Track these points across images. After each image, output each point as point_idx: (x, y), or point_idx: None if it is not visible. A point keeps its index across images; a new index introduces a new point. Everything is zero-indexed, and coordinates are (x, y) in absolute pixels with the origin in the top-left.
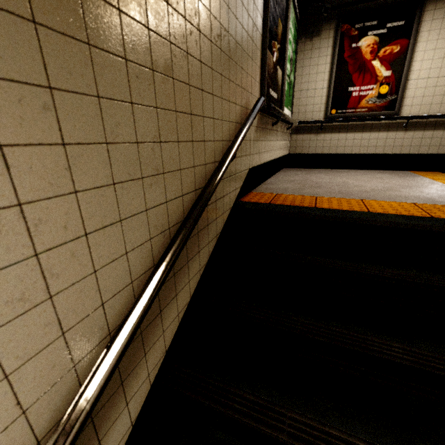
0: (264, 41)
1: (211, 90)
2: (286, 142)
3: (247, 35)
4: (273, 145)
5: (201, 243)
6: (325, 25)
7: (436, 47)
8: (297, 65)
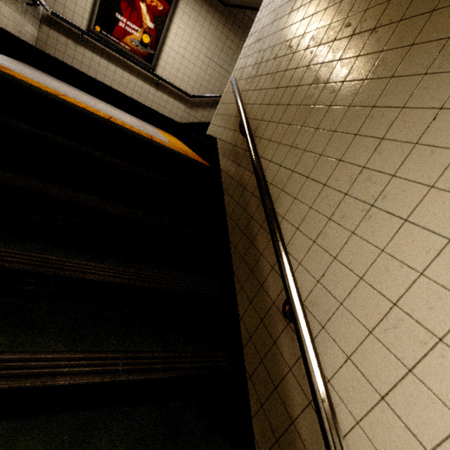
0: None
1: None
2: (26, 22)
3: None
4: None
5: None
6: None
7: (185, 30)
8: None
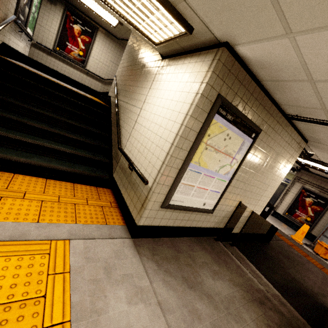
0: None
1: None
2: (26, 48)
3: None
4: (17, 42)
5: None
6: (59, 3)
7: (100, 50)
8: (41, 10)
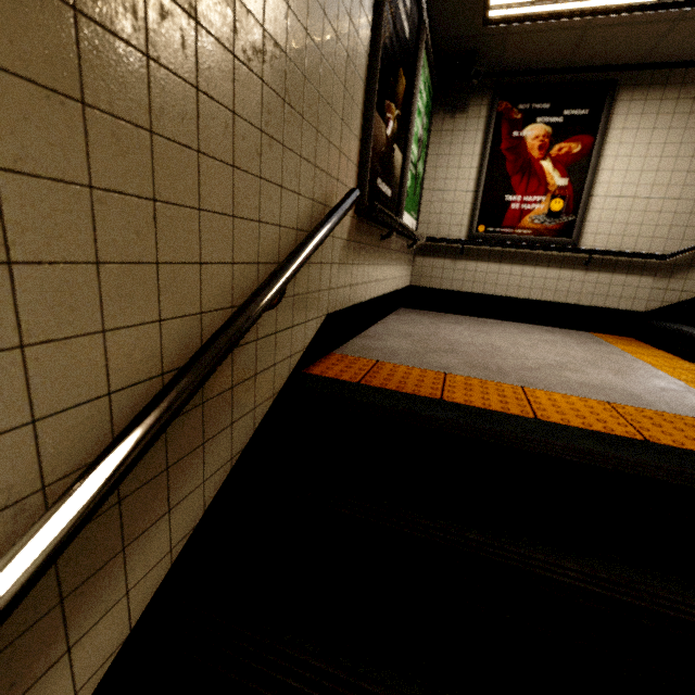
0: (369, 95)
1: (230, 157)
2: (405, 267)
3: (333, 73)
4: (381, 272)
5: (181, 488)
6: (474, 98)
7: (632, 154)
8: (429, 150)
